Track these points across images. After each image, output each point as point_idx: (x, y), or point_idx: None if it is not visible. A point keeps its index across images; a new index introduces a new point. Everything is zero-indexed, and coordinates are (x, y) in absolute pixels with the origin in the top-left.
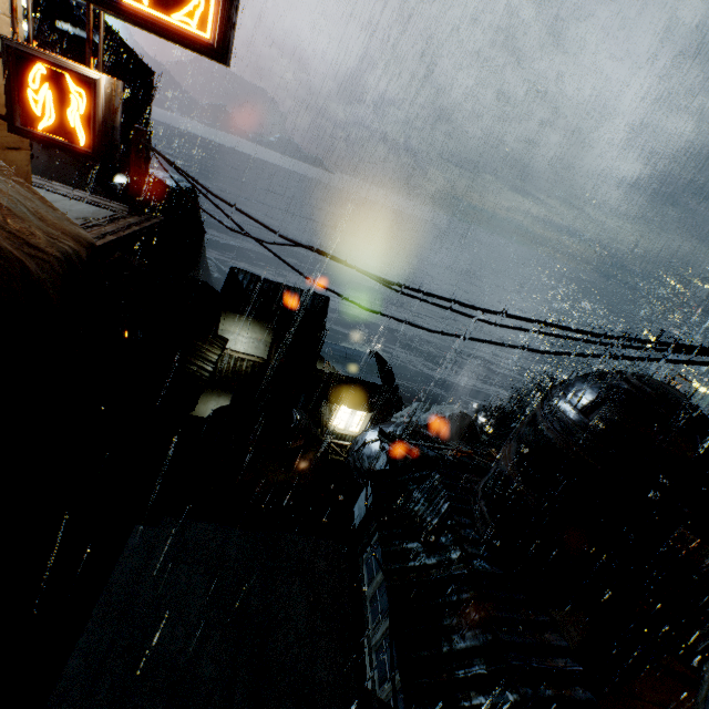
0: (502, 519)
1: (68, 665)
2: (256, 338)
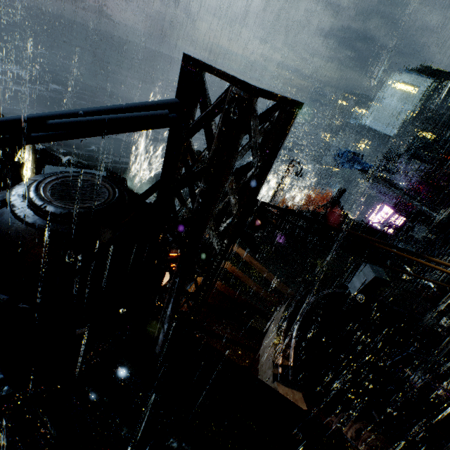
0: None
1: None
2: None
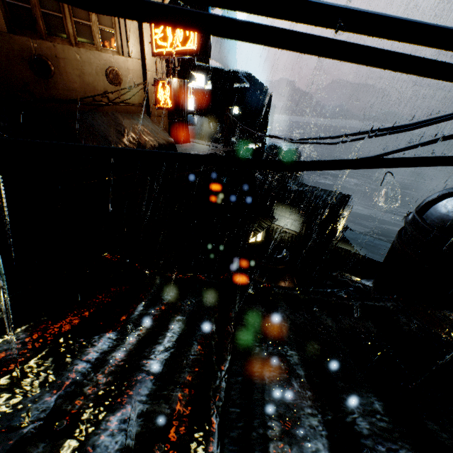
0: None
1: None
2: (293, 219)
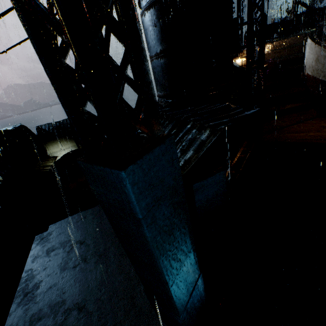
0: (162, 84)
1: (14, 301)
2: (69, 147)
